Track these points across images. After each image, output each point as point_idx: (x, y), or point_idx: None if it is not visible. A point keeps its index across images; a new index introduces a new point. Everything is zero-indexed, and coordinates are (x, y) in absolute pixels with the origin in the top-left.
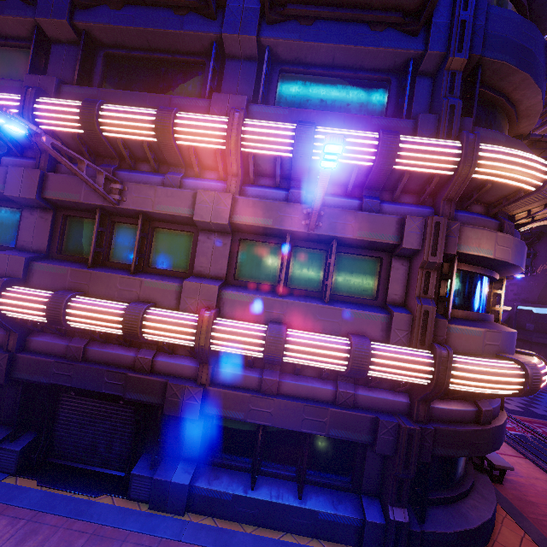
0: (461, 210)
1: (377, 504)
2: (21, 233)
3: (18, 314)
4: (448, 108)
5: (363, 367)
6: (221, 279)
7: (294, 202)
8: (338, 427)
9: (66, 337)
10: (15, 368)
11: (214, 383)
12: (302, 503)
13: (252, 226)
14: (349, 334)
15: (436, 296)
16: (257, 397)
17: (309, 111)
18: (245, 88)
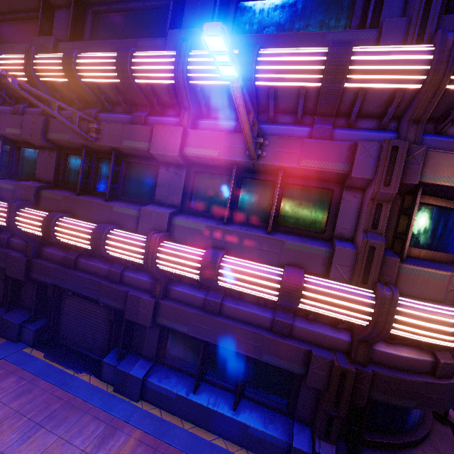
0: (434, 134)
1: (308, 433)
2: (37, 168)
3: (27, 229)
4: (422, 6)
5: (293, 299)
6: (177, 207)
7: (241, 132)
8: (271, 354)
9: (65, 249)
10: (31, 270)
11: (167, 298)
12: (235, 415)
13: (201, 157)
14: (285, 265)
15: (392, 232)
16: (199, 314)
17: (259, 36)
18: (203, 23)
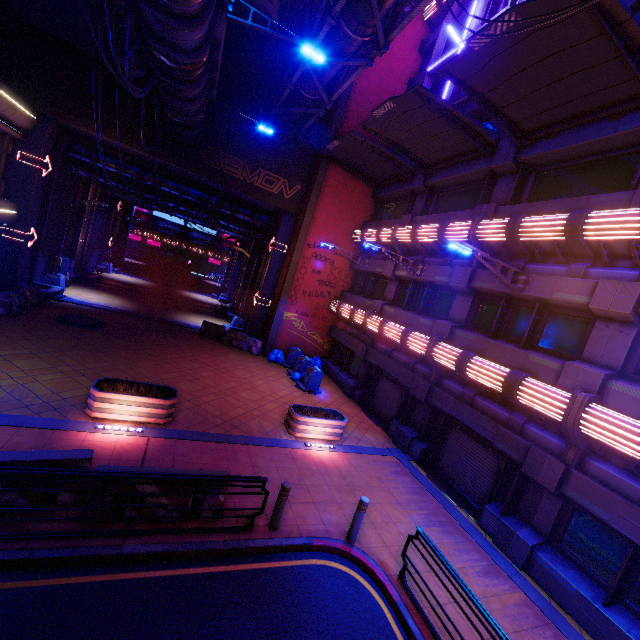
0: None
1: None
2: (452, 309)
3: (440, 360)
4: None
5: None
6: (614, 369)
7: None
8: None
9: (462, 385)
10: (431, 395)
11: (581, 471)
12: None
13: None
14: None
15: None
16: (632, 506)
17: None
18: None
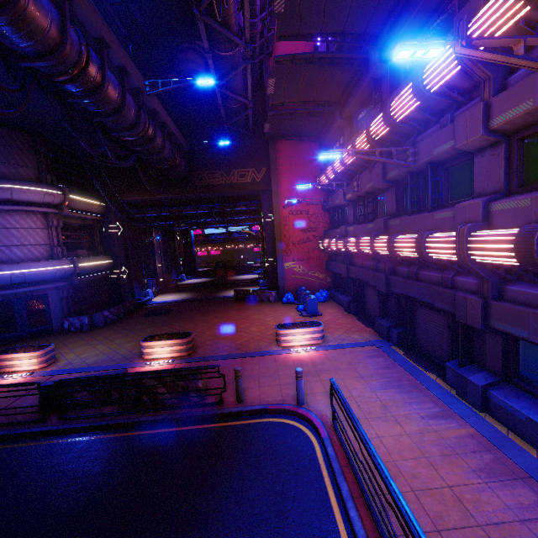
0: None
1: None
2: (386, 206)
3: (380, 251)
4: None
5: None
6: (499, 192)
7: None
8: None
9: (409, 266)
10: (389, 285)
11: (502, 300)
12: None
13: (511, 120)
14: None
15: None
16: None
17: None
18: None
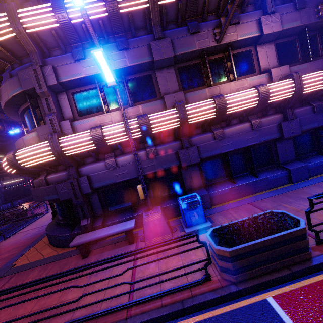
0: None
1: None
2: None
3: None
4: None
5: None
6: None
7: None
8: None
9: None
10: None
11: None
12: None
13: None
14: None
15: None
16: None
17: None
18: None
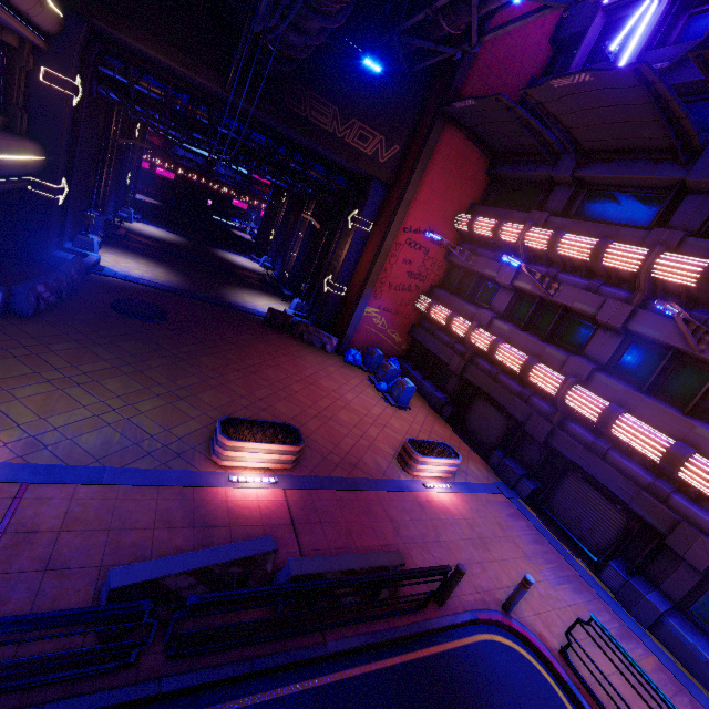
0: None
1: None
2: (590, 345)
3: (575, 405)
4: None
5: None
6: None
7: None
8: None
9: (593, 433)
10: (551, 437)
11: None
12: None
13: None
14: None
15: None
16: None
17: None
18: None
